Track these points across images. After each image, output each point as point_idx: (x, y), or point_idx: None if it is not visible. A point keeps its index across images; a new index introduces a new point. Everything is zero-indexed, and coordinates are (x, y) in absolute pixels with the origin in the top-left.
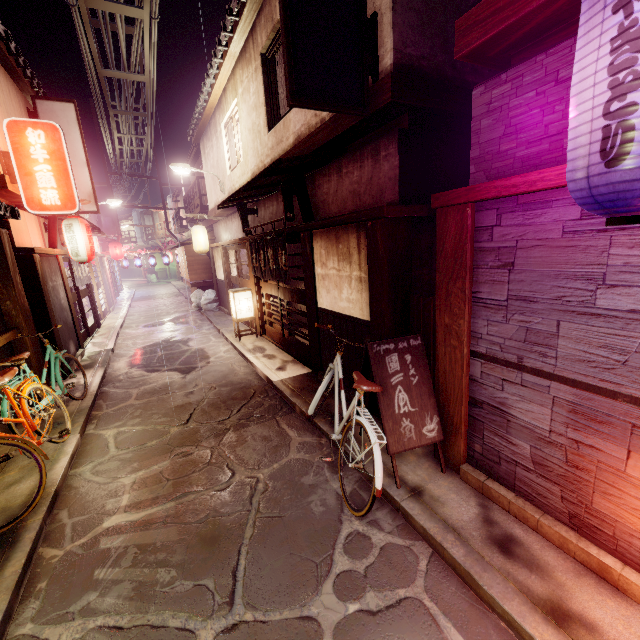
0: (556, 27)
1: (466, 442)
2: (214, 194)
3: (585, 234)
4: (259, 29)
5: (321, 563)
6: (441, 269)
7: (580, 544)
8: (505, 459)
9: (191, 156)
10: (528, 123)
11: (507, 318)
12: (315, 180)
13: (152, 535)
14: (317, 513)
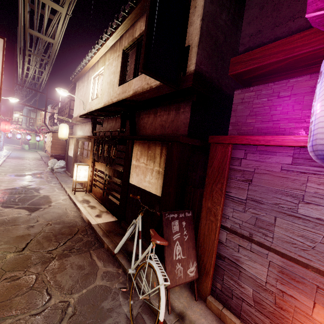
0: (275, 74)
1: (212, 281)
2: (78, 110)
3: (293, 172)
4: (124, 38)
5: None
6: (209, 175)
7: None
8: (236, 296)
9: (69, 88)
10: (262, 112)
11: (245, 210)
12: (140, 115)
13: None
14: None
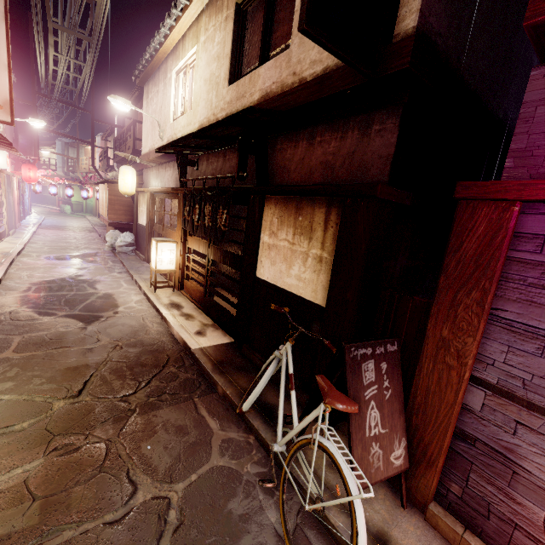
0: None
1: (439, 477)
2: (150, 139)
3: None
4: None
5: None
6: (450, 272)
7: None
8: (498, 515)
9: (131, 99)
10: None
11: (544, 351)
12: (277, 143)
13: None
14: None
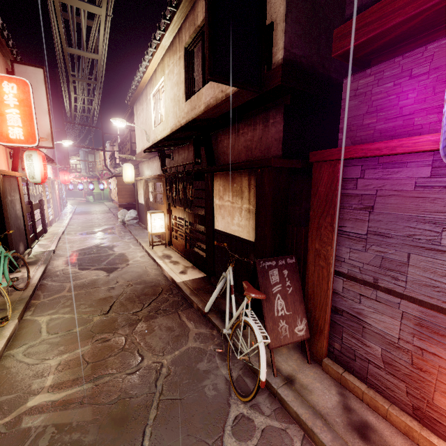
0: (407, 40)
1: (328, 341)
2: (141, 142)
3: (434, 189)
4: (184, 30)
5: (213, 444)
6: (314, 207)
7: (423, 433)
8: (360, 357)
9: (126, 115)
10: (386, 105)
11: (366, 248)
12: (218, 137)
13: (69, 415)
14: (210, 396)
